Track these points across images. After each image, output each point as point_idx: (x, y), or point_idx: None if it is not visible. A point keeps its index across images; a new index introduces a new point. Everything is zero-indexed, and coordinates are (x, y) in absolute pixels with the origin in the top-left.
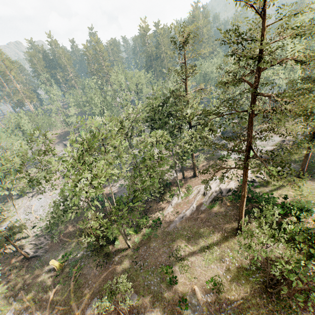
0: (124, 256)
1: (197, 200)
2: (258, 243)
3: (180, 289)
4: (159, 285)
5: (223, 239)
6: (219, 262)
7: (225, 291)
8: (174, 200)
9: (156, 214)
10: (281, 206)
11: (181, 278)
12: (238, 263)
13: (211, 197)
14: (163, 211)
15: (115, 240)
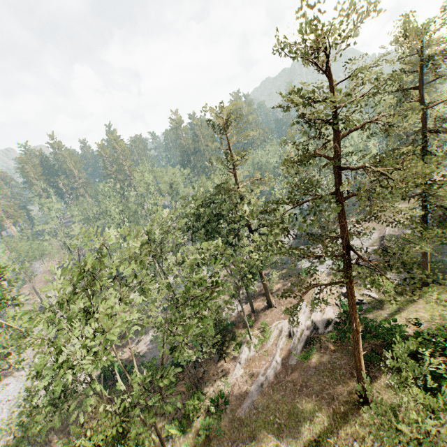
0: None
1: (280, 347)
2: (403, 419)
3: None
4: None
5: (339, 419)
6: None
7: None
8: (243, 352)
9: (216, 386)
10: (416, 339)
11: None
12: None
13: (302, 339)
14: (227, 377)
15: None
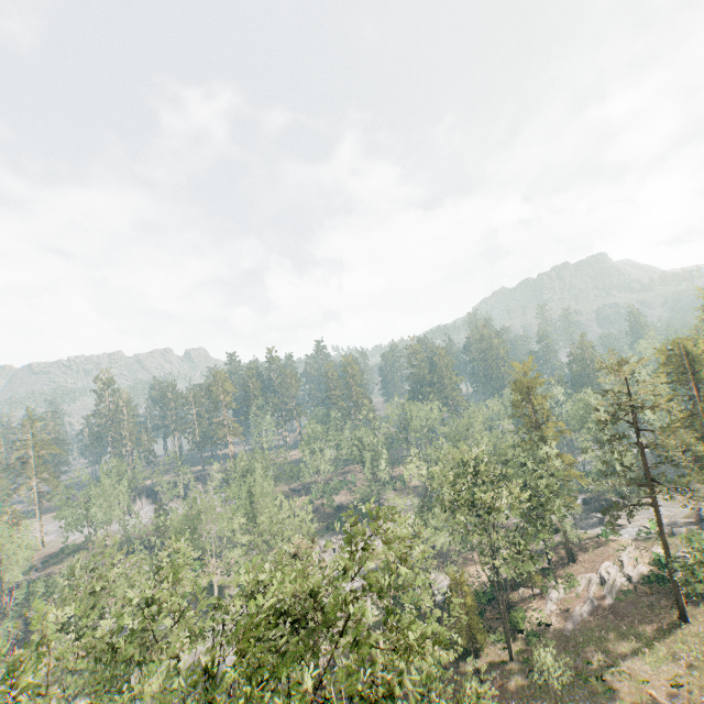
0: (508, 671)
1: (592, 590)
2: None
3: (629, 697)
4: (591, 698)
5: (663, 633)
6: (671, 660)
7: (696, 688)
8: (552, 592)
9: (531, 615)
10: None
11: (623, 687)
12: (699, 654)
13: (616, 584)
14: (540, 610)
15: (480, 650)
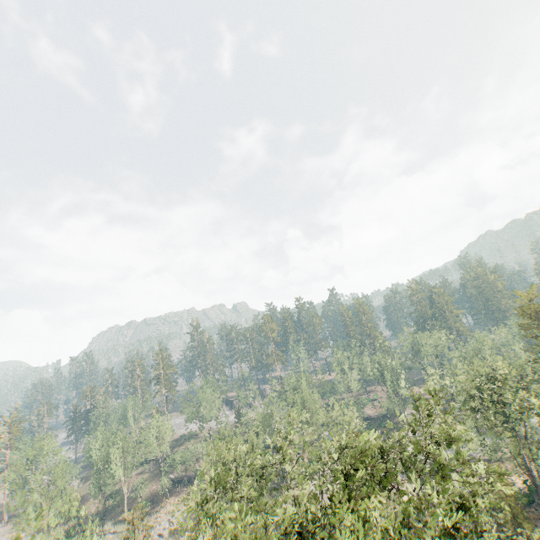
0: None
1: None
2: None
3: None
4: None
5: None
6: None
7: None
8: None
9: None
10: None
11: None
12: None
13: None
14: None
15: None
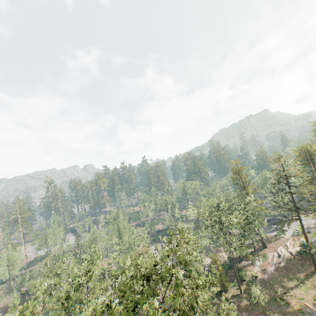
0: (240, 298)
1: (275, 260)
2: None
3: (295, 306)
4: (278, 308)
5: (308, 277)
6: (313, 288)
7: None
8: (257, 262)
9: (248, 273)
10: None
11: (292, 302)
12: None
13: (285, 256)
14: (252, 270)
15: (227, 290)
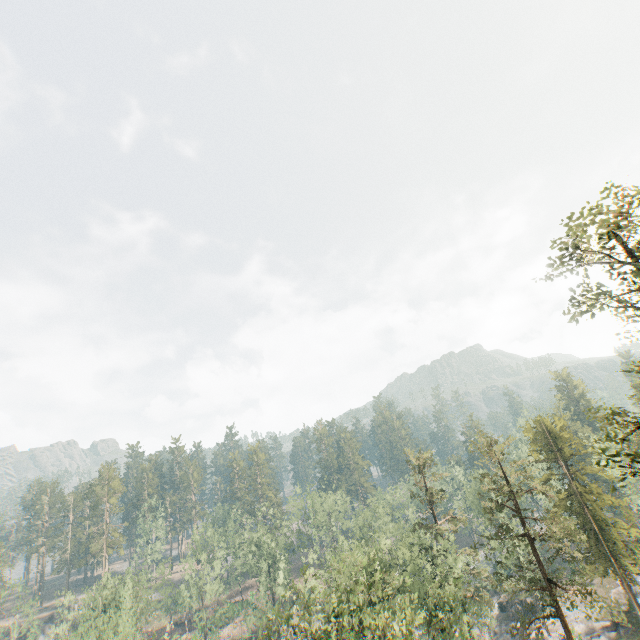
0: None
1: None
2: None
3: None
4: None
5: None
6: None
7: None
8: None
9: None
10: None
11: None
12: None
13: None
14: None
15: None
